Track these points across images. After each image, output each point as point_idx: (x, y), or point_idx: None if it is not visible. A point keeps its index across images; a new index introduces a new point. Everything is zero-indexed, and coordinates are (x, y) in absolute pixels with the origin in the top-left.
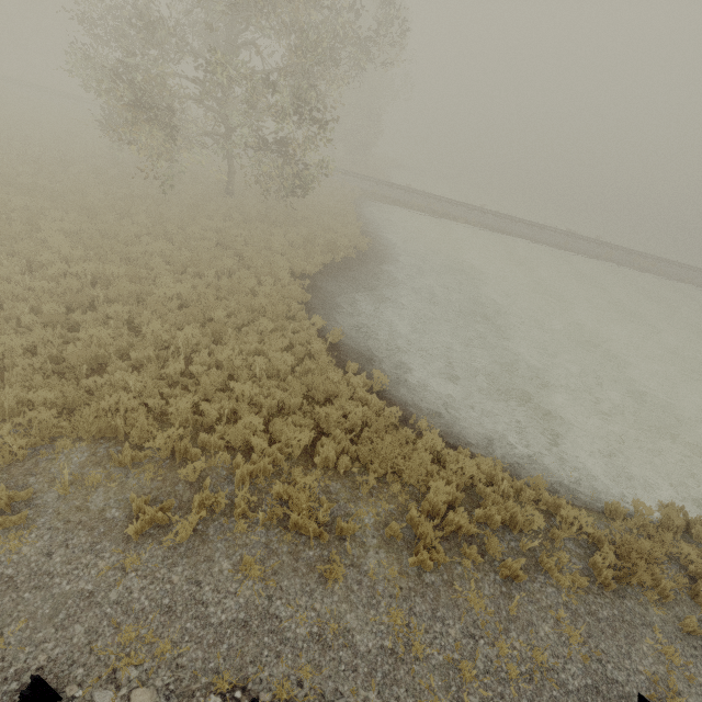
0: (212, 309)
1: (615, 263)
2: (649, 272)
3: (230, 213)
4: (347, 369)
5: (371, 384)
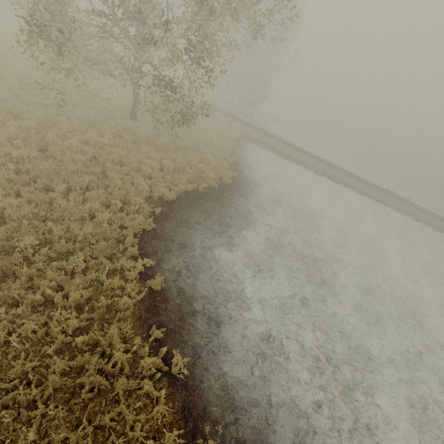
0: (25, 234)
1: (419, 221)
2: (443, 232)
3: (122, 132)
4: (151, 333)
5: (166, 369)
